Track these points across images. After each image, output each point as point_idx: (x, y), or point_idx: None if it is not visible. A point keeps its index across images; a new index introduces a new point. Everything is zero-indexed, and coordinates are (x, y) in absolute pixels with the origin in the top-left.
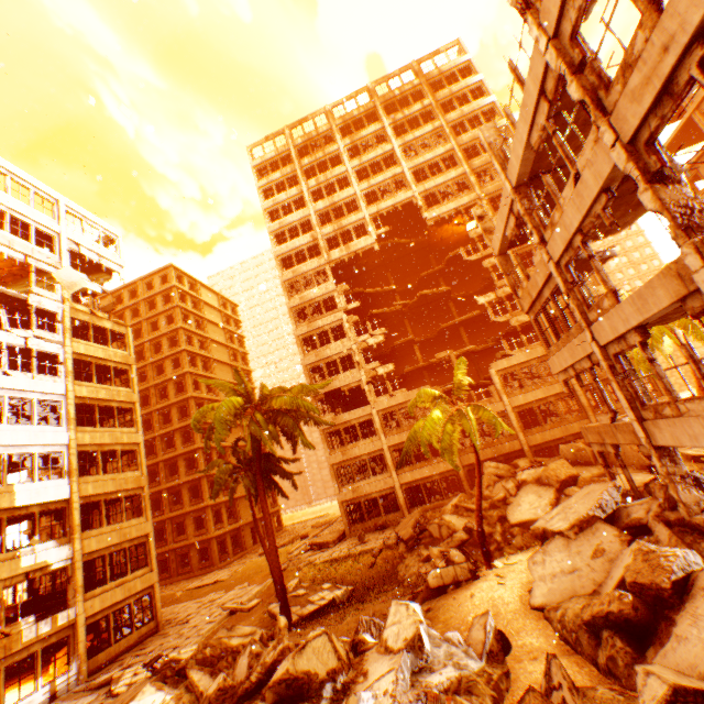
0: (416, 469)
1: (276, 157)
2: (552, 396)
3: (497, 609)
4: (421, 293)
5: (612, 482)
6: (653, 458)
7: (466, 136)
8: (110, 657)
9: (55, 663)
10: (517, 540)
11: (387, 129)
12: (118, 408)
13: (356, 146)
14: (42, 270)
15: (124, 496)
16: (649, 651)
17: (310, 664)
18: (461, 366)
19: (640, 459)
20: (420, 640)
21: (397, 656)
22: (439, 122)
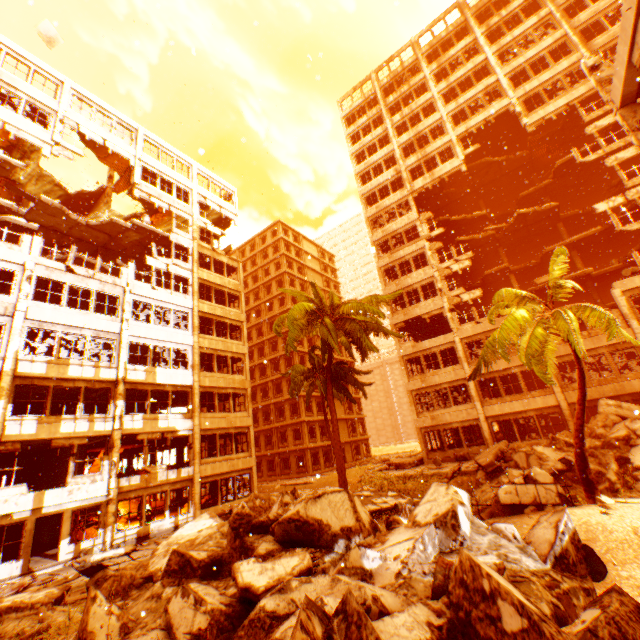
0: (505, 402)
1: (363, 103)
2: None
3: (592, 535)
4: (518, 212)
5: None
6: None
7: (585, 14)
8: (217, 513)
9: (179, 504)
10: None
11: (479, 39)
12: (231, 326)
13: (444, 70)
14: (180, 216)
15: (232, 393)
16: None
17: (323, 515)
18: (559, 261)
19: None
20: (454, 519)
21: (421, 528)
22: (546, 10)
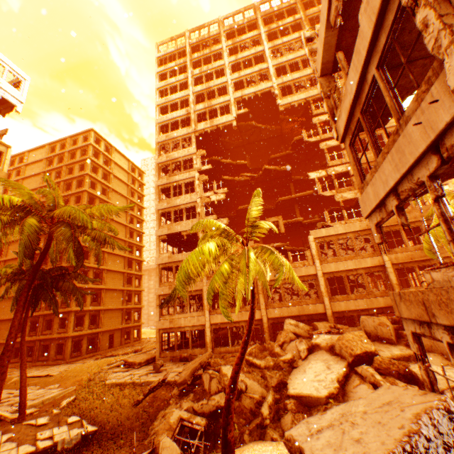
0: None
1: (175, 52)
2: (363, 269)
3: None
4: (265, 167)
5: (441, 398)
6: None
7: None
8: None
9: None
10: (286, 421)
11: (262, 35)
12: None
13: (237, 49)
14: None
15: None
16: None
17: None
18: (258, 202)
19: None
20: None
21: None
22: None
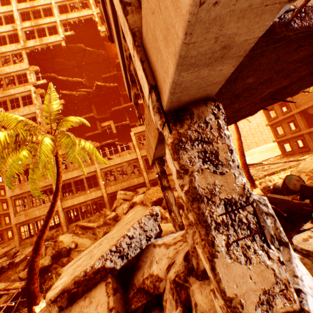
0: (76, 197)
1: None
2: None
3: None
4: (97, 83)
5: (150, 208)
6: (167, 151)
7: None
8: None
9: None
10: None
11: None
12: None
13: None
14: None
15: None
16: None
17: None
18: (55, 96)
19: None
20: None
21: None
22: None
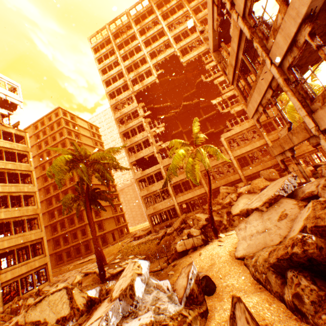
0: (185, 194)
1: (103, 41)
2: (255, 149)
3: (214, 261)
4: (183, 104)
5: (290, 174)
6: (322, 140)
7: (201, 14)
8: None
9: None
10: (236, 223)
11: (159, 17)
12: (24, 175)
13: (144, 30)
14: None
15: (26, 219)
16: None
17: (42, 315)
18: (196, 125)
19: (307, 172)
20: (132, 290)
21: (110, 304)
22: (186, 9)
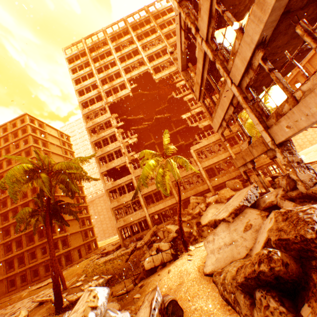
0: (156, 205)
1: (78, 53)
2: (221, 160)
3: (182, 280)
4: (156, 117)
5: (252, 184)
6: (278, 153)
7: (172, 40)
8: None
9: None
10: (205, 233)
11: (134, 37)
12: None
13: (119, 47)
14: None
15: None
16: (306, 311)
17: None
18: (167, 136)
19: (265, 183)
20: None
21: None
22: (159, 33)
